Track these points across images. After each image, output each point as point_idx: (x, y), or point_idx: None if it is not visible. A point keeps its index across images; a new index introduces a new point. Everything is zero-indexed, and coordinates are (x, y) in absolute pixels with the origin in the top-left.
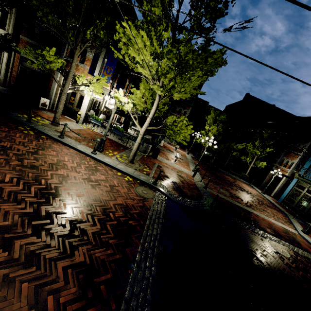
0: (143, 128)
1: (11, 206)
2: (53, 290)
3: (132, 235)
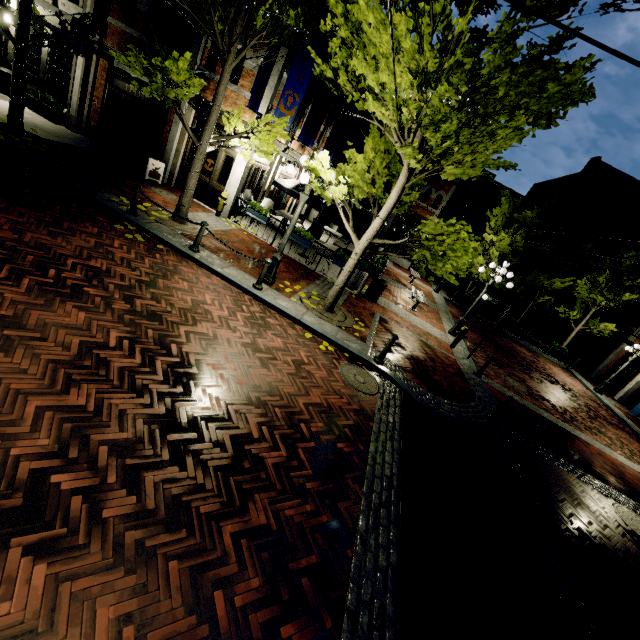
0: (363, 239)
1: (128, 399)
2: (221, 579)
3: (347, 475)
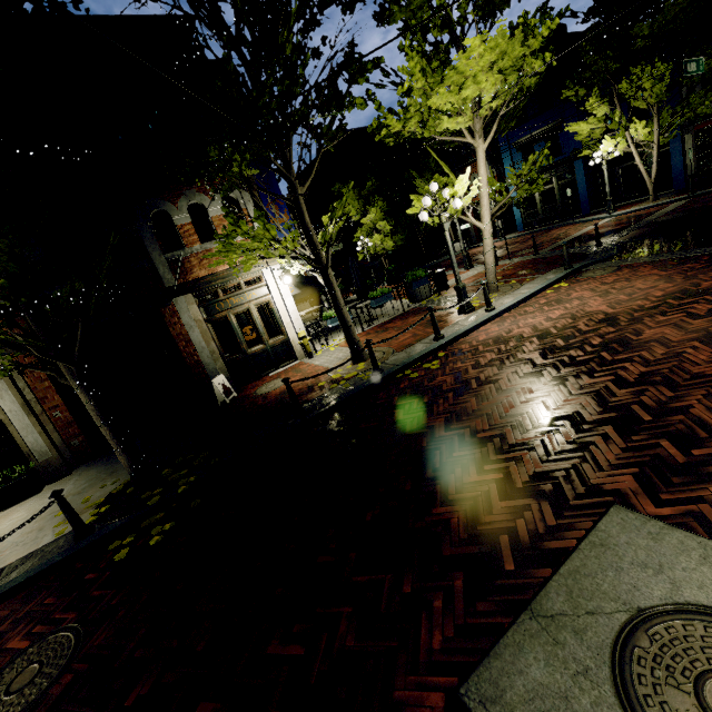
0: (487, 218)
1: None
2: None
3: None
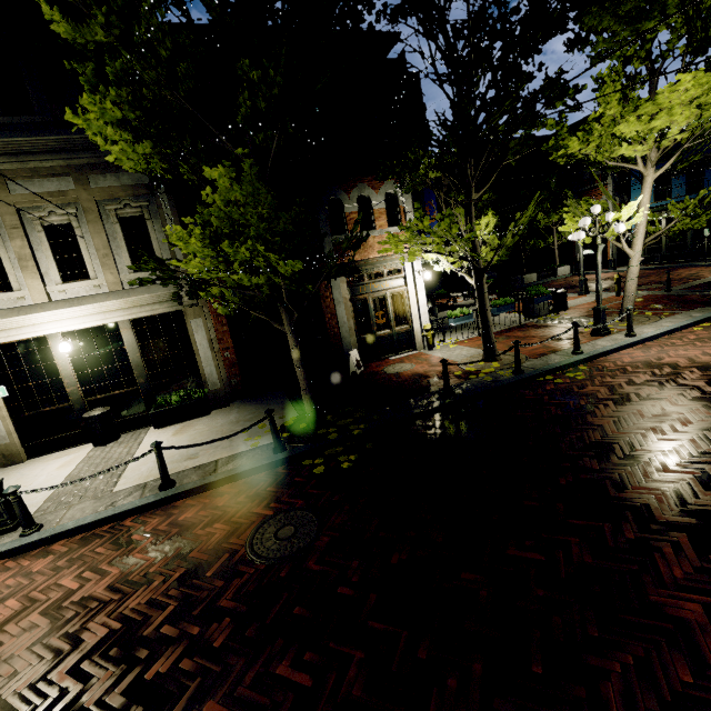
0: (639, 246)
1: None
2: None
3: None
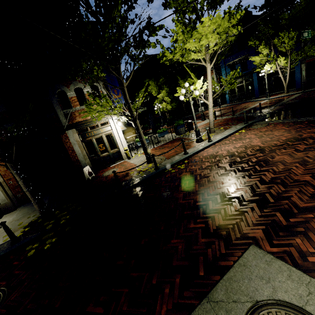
0: (211, 99)
1: None
2: None
3: None
